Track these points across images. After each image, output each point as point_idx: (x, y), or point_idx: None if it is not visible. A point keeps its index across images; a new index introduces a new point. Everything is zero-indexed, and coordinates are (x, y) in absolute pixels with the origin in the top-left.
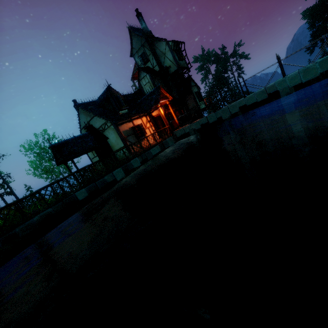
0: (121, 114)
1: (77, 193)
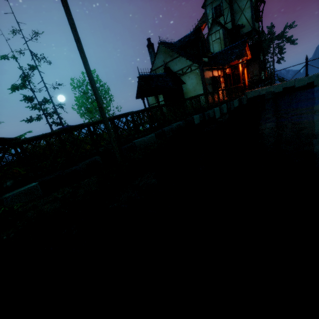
0: (203, 61)
1: (194, 116)
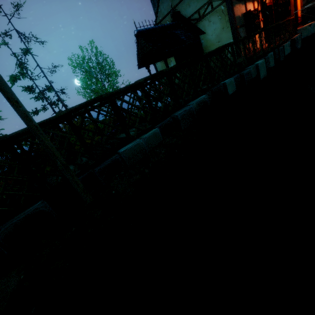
0: None
1: (227, 82)
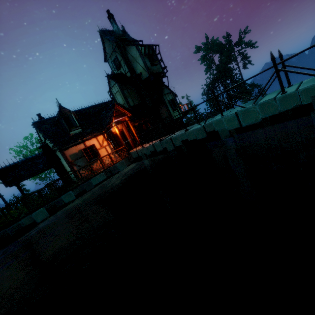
0: (72, 134)
1: None
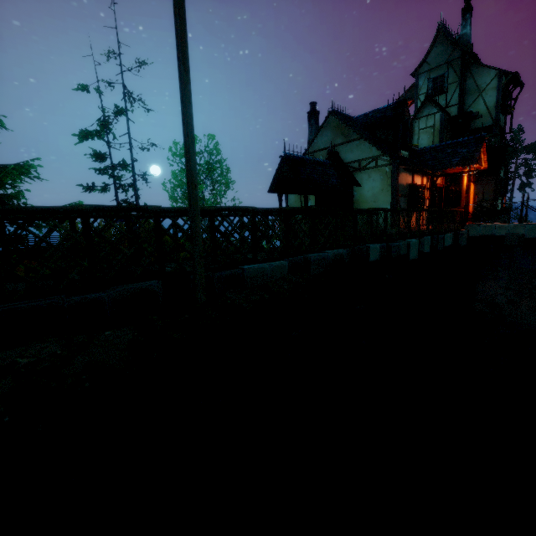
0: (400, 154)
1: (371, 246)
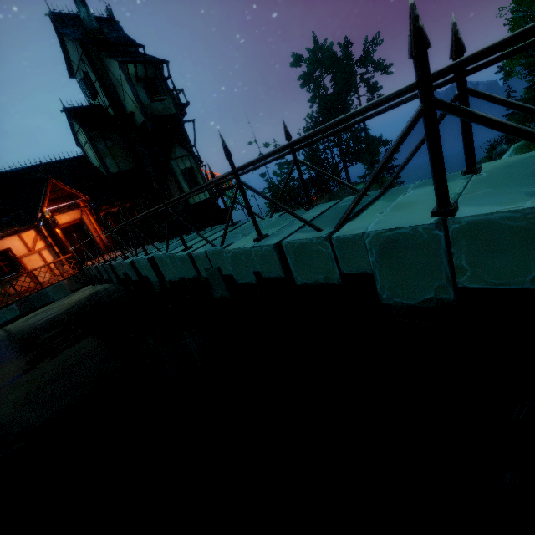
0: None
1: None
